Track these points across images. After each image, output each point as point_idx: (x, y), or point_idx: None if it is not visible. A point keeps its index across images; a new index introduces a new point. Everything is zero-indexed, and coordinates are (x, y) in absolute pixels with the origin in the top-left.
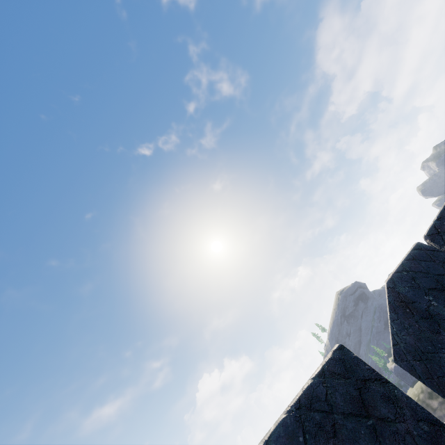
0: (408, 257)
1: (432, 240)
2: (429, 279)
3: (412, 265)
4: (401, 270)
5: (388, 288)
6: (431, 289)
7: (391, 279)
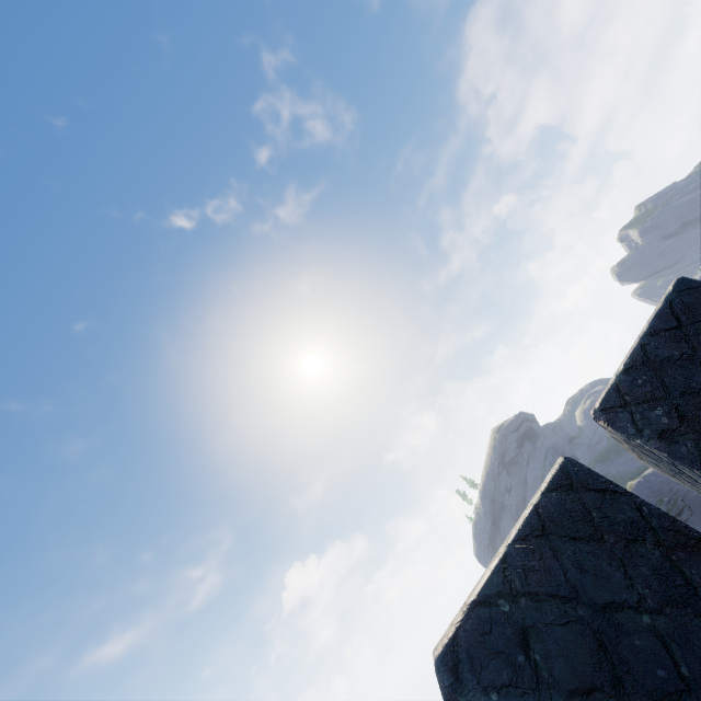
0: (529, 525)
1: (610, 422)
2: (576, 637)
3: (534, 565)
4: (495, 594)
5: (439, 682)
6: (576, 698)
7: (451, 644)
